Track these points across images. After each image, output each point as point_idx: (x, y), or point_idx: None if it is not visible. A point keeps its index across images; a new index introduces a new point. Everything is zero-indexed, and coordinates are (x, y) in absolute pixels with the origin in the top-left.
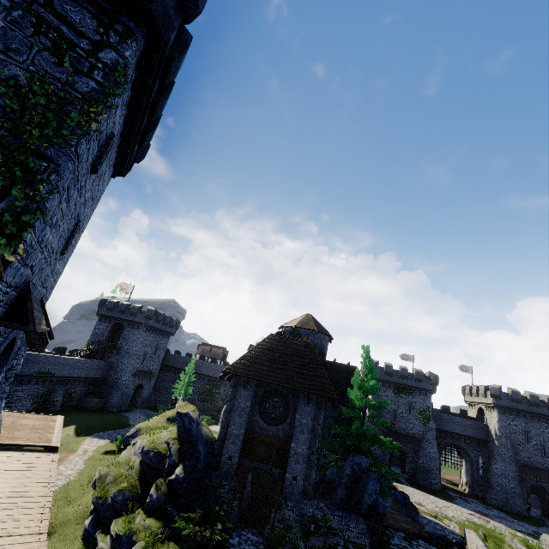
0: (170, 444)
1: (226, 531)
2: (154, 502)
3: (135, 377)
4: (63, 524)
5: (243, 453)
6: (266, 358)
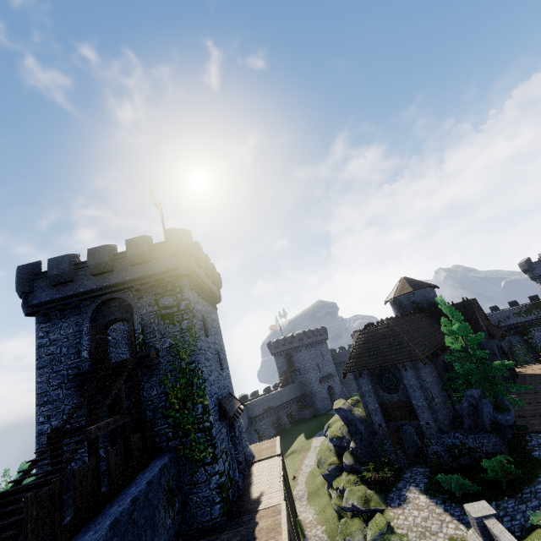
0: (341, 430)
1: (401, 470)
2: (347, 466)
3: (321, 384)
4: (317, 491)
5: (386, 419)
6: (364, 351)
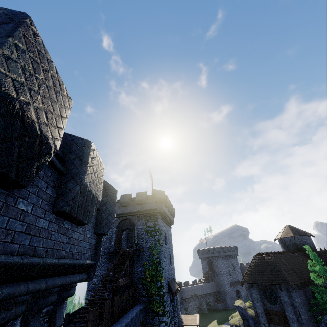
0: (238, 321)
1: None
2: None
3: (231, 287)
4: None
5: (268, 321)
6: (255, 271)
